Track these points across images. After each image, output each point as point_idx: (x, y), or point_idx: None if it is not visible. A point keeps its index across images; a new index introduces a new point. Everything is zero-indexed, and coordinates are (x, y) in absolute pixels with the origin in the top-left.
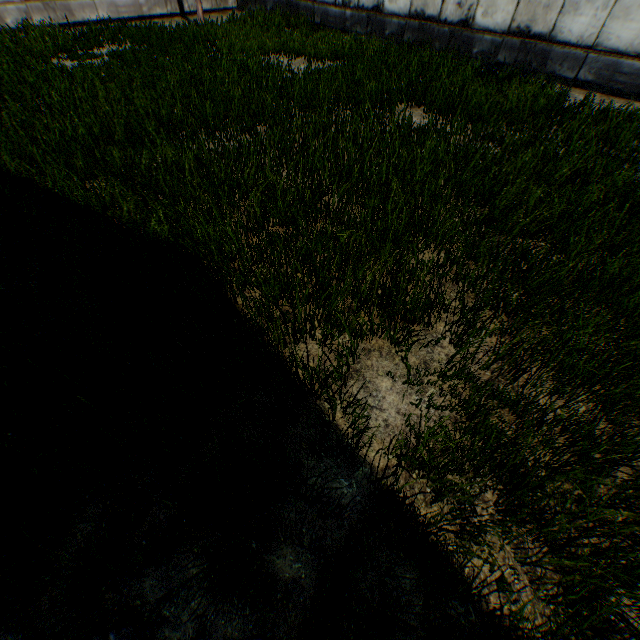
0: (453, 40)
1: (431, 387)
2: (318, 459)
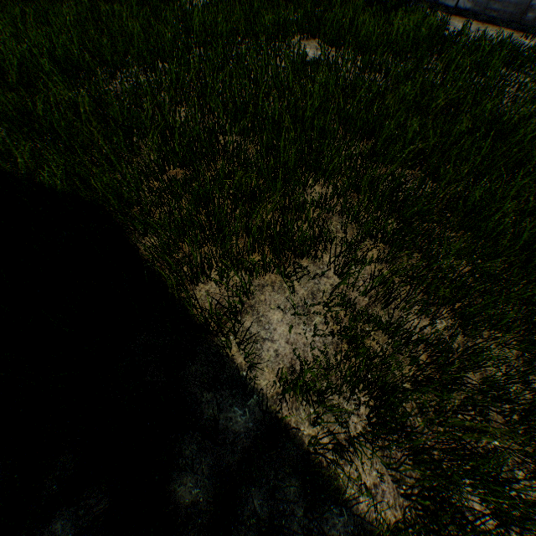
0: None
1: (317, 316)
2: (215, 392)
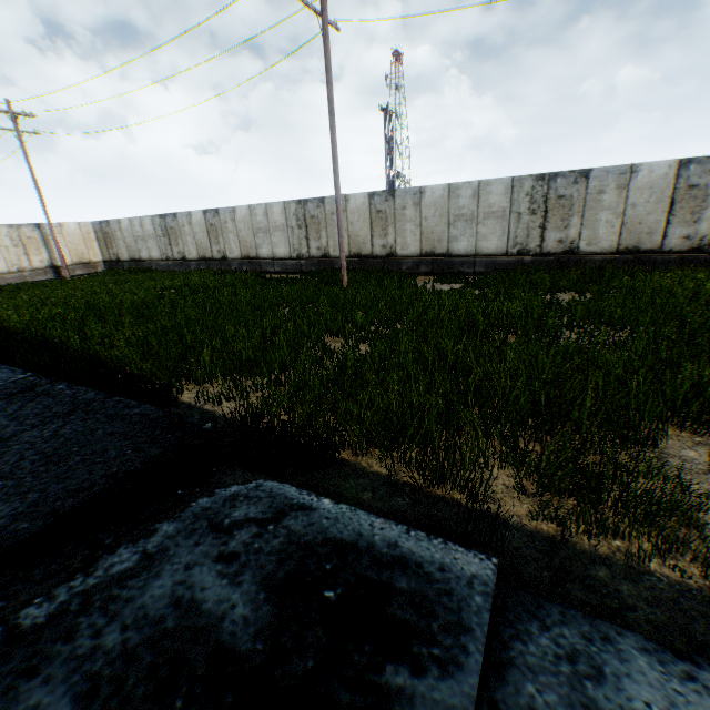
0: (222, 265)
1: None
2: None
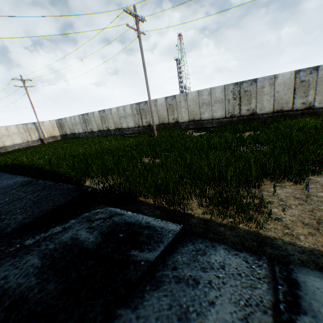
0: (107, 133)
1: None
2: None
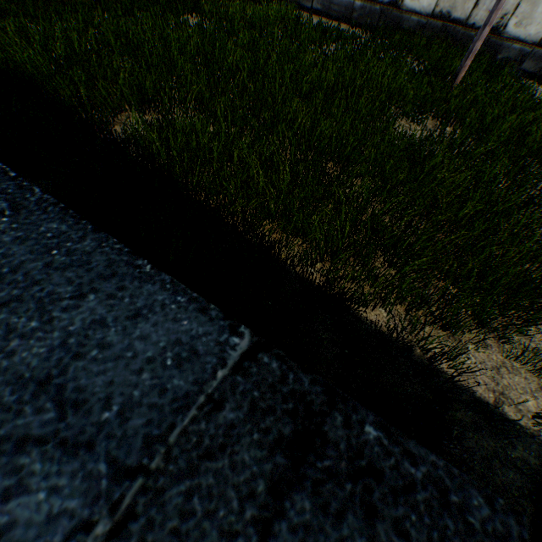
0: None
1: None
2: None
